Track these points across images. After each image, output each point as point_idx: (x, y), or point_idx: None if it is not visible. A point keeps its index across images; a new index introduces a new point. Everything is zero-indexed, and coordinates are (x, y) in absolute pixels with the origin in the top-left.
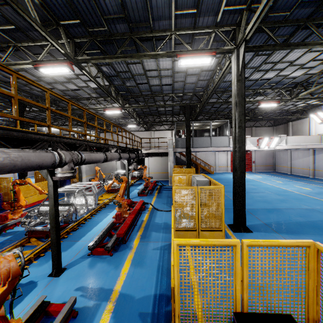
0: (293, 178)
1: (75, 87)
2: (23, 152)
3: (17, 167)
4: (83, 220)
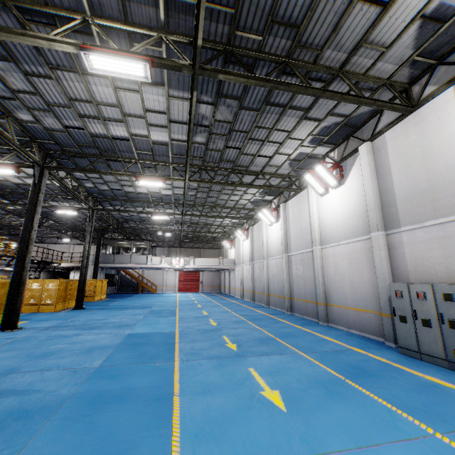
0: (213, 295)
1: None
2: None
3: None
4: None
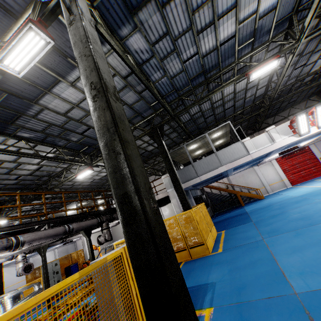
0: None
1: (36, 166)
2: None
3: None
4: None
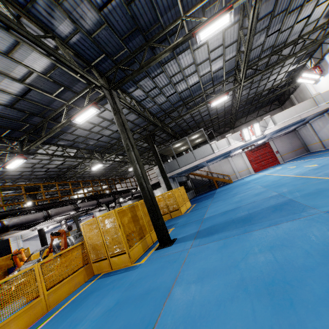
0: (319, 154)
1: (61, 161)
2: None
3: None
4: None
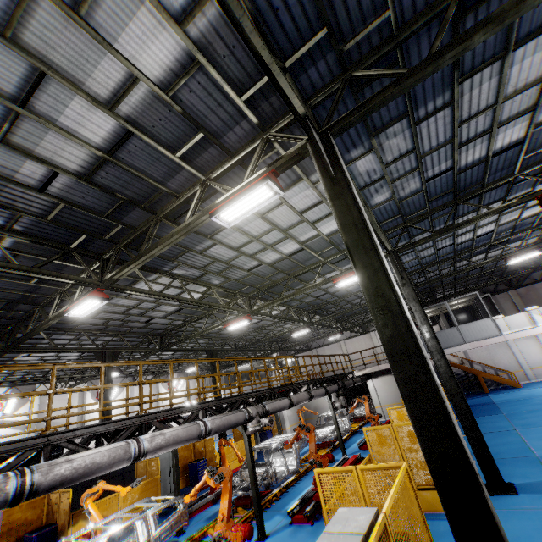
0: None
1: (257, 320)
2: (227, 415)
3: (225, 427)
4: (286, 487)
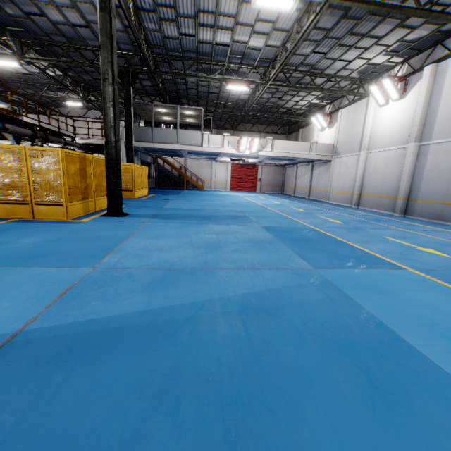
0: (287, 197)
1: None
2: None
3: None
4: None
